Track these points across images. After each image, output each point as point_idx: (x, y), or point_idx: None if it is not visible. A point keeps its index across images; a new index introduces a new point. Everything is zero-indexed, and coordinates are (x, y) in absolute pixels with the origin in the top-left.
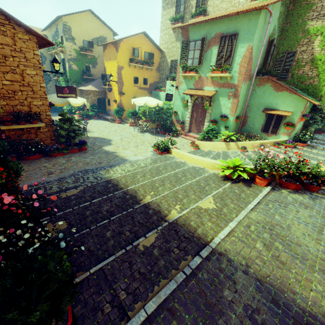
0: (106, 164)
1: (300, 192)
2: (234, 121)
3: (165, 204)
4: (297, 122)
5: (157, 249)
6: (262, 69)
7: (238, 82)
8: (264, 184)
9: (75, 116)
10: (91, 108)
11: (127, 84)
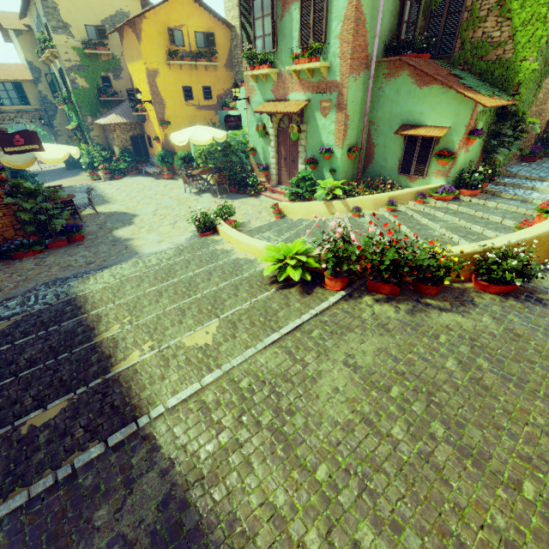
0: (97, 266)
1: (399, 298)
2: (347, 158)
3: (129, 341)
4: (459, 147)
5: (48, 431)
6: (393, 40)
7: (342, 77)
8: (338, 286)
9: (100, 174)
10: (122, 156)
11: (171, 103)
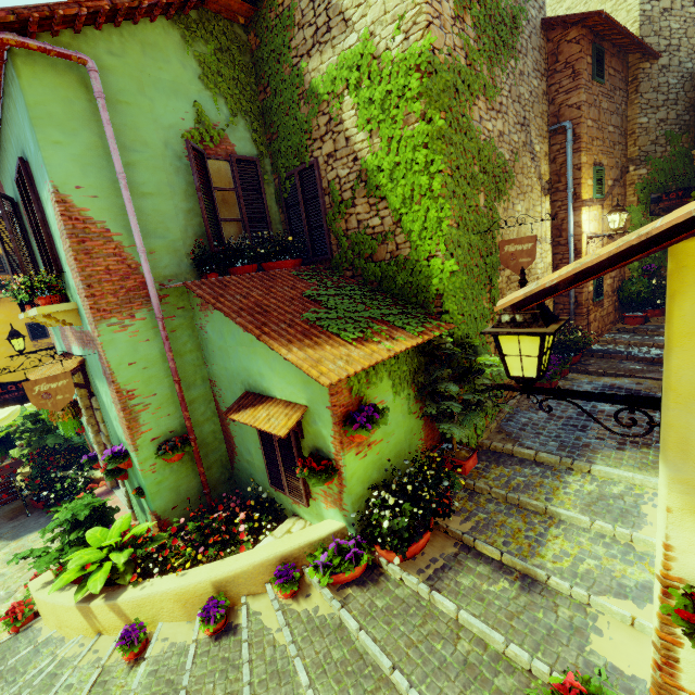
0: None
1: None
2: (163, 461)
3: None
4: (336, 450)
5: None
6: (199, 250)
7: (91, 326)
8: None
9: None
10: None
11: (3, 348)
